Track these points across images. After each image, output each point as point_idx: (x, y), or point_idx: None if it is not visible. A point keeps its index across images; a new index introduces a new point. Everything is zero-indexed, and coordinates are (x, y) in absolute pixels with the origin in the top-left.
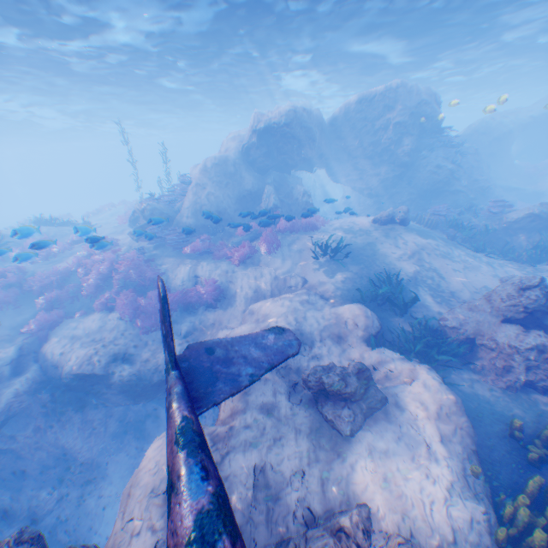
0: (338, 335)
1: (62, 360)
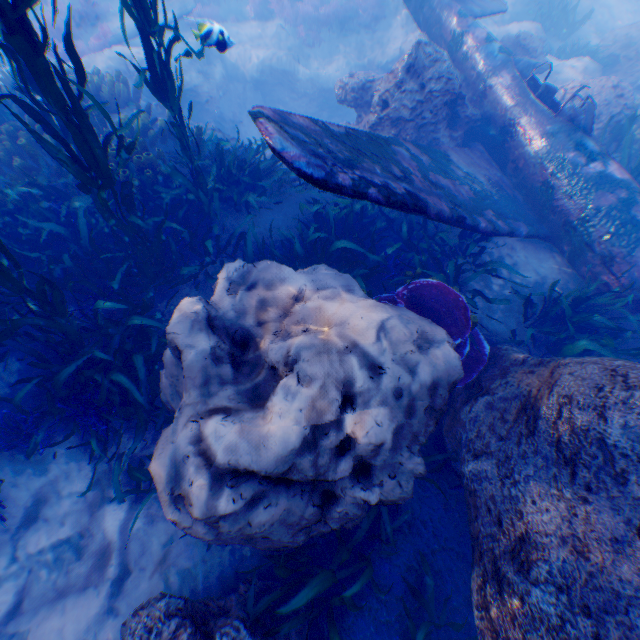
0: None
1: (239, 60)
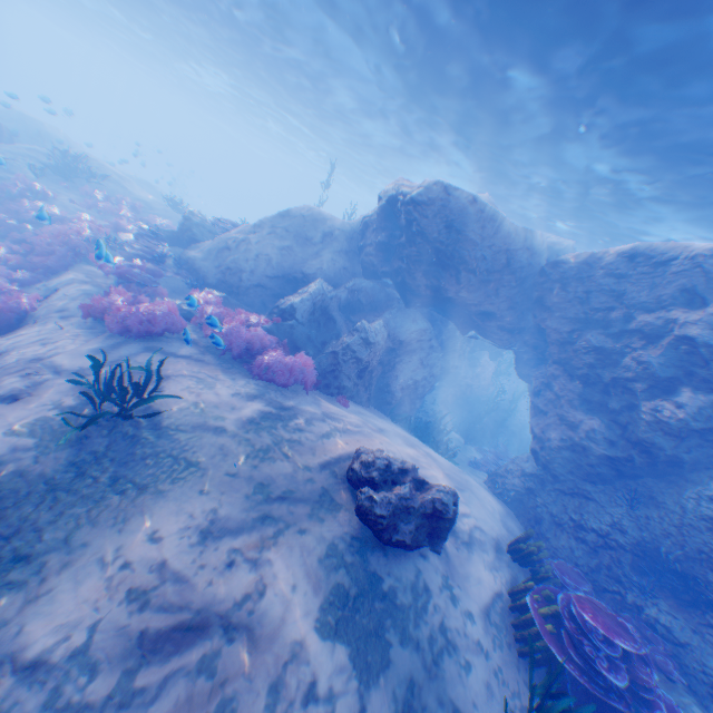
0: None
1: None
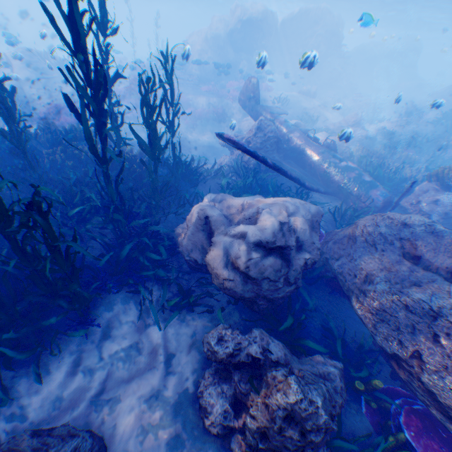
0: None
1: None
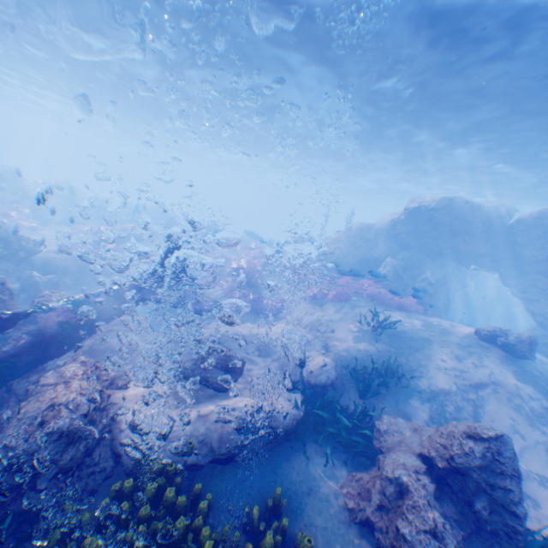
0: (288, 365)
1: None
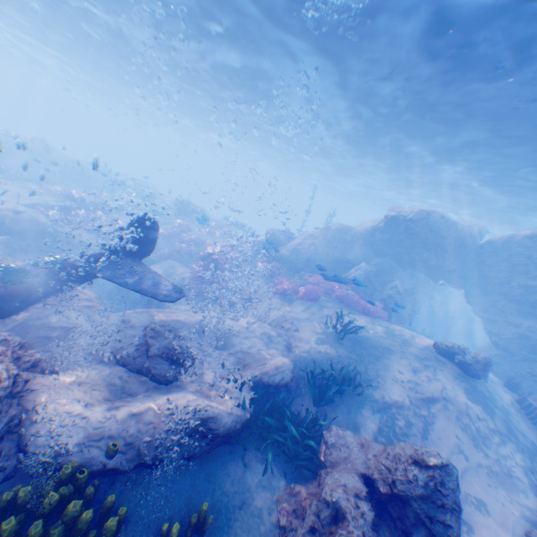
0: (244, 361)
1: None
